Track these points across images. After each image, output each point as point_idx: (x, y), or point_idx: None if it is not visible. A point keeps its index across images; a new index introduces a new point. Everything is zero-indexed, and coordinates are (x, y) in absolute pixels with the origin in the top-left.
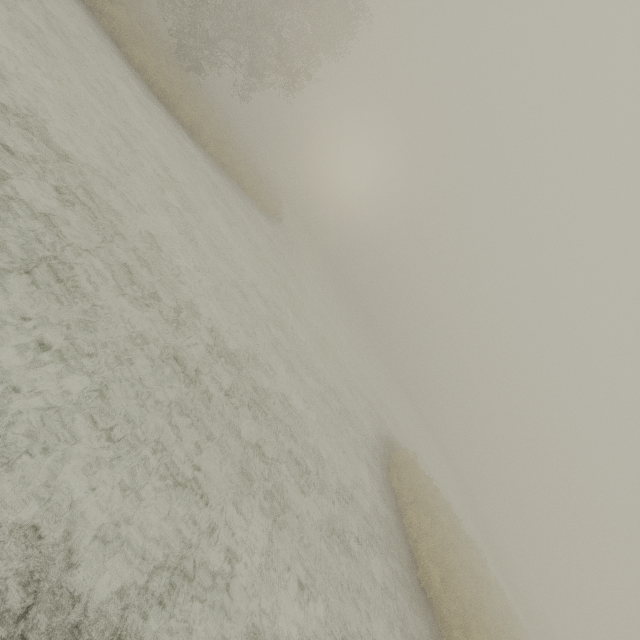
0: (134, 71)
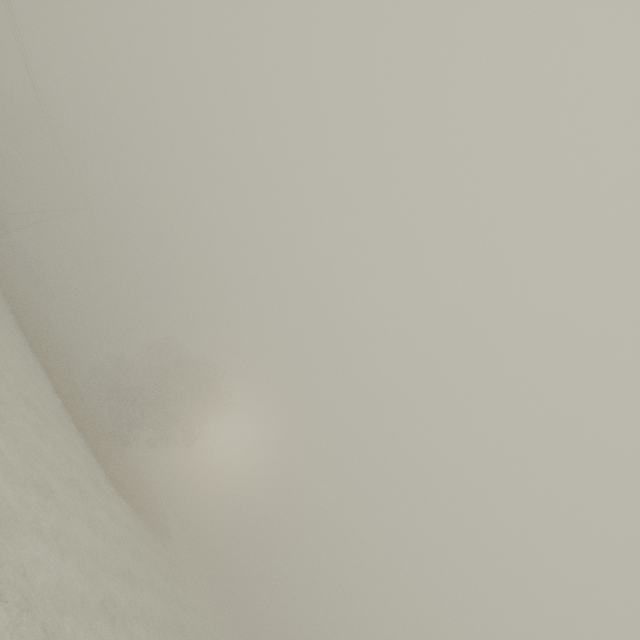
0: (108, 477)
